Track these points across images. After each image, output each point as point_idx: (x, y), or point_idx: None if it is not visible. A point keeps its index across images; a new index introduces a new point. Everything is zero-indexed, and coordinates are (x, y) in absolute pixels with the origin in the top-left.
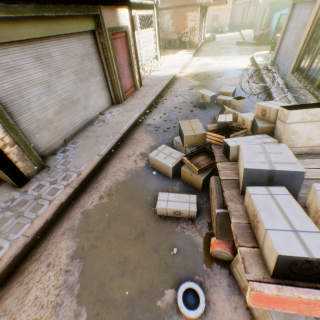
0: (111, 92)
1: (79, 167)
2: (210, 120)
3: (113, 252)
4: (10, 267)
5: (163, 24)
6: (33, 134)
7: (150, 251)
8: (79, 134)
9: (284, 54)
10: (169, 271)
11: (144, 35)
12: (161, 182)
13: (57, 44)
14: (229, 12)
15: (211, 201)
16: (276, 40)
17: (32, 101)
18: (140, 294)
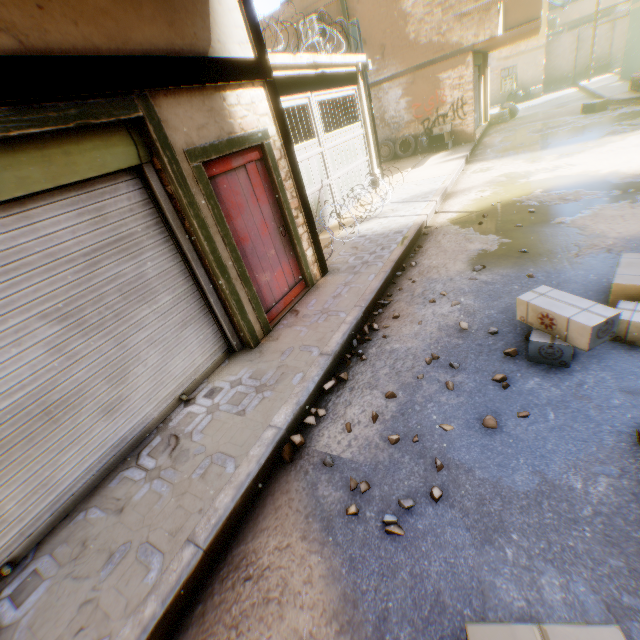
0: (222, 322)
1: None
2: (619, 460)
3: None
4: None
5: (386, 110)
6: None
7: None
8: (72, 522)
9: None
10: None
11: (337, 142)
12: None
13: None
14: (540, 52)
15: None
16: None
17: None
18: None
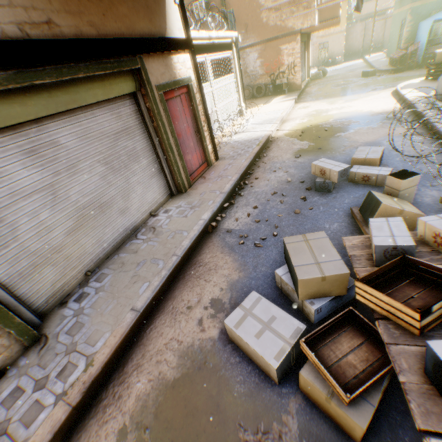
0: (168, 178)
1: (93, 342)
2: (343, 218)
3: None
4: None
5: (247, 66)
6: (22, 279)
7: None
8: (112, 258)
9: None
10: None
11: (221, 85)
12: (254, 393)
13: (68, 123)
14: (342, 35)
15: None
16: (436, 59)
17: (21, 223)
18: None
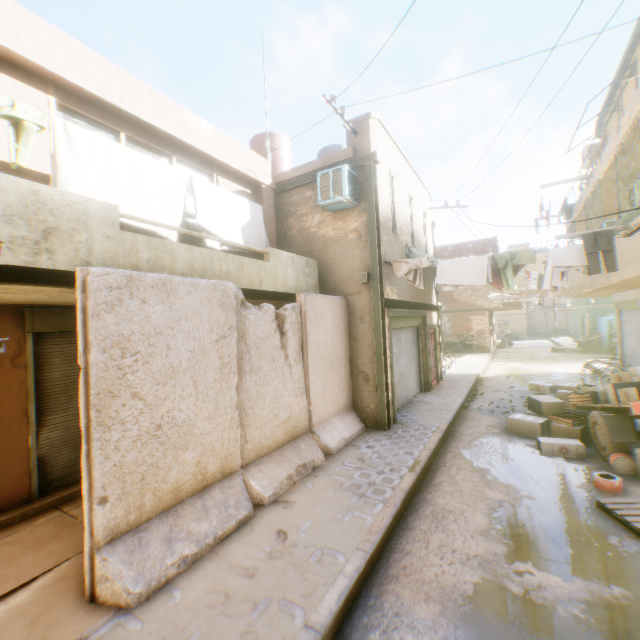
0: (422, 378)
1: (432, 424)
2: None
3: (512, 467)
4: (428, 462)
5: None
6: None
7: (549, 469)
8: (406, 408)
9: (631, 355)
10: (576, 477)
11: None
12: (529, 441)
13: (404, 332)
14: (522, 316)
15: (595, 443)
16: (615, 345)
17: None
18: (556, 483)
